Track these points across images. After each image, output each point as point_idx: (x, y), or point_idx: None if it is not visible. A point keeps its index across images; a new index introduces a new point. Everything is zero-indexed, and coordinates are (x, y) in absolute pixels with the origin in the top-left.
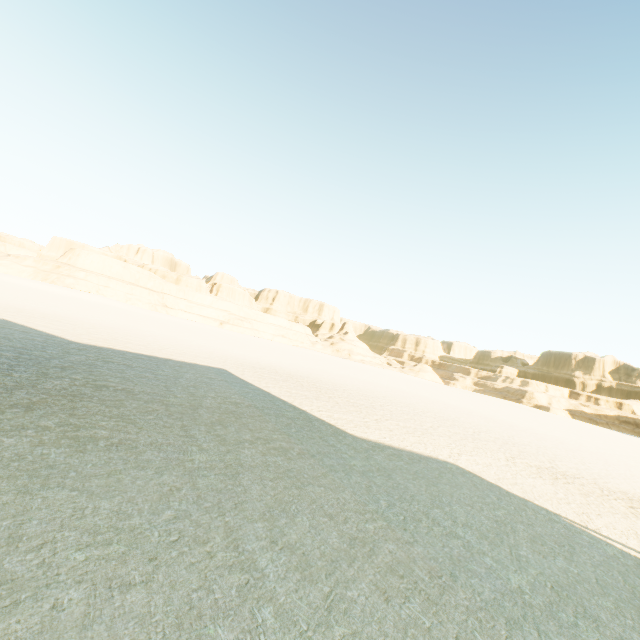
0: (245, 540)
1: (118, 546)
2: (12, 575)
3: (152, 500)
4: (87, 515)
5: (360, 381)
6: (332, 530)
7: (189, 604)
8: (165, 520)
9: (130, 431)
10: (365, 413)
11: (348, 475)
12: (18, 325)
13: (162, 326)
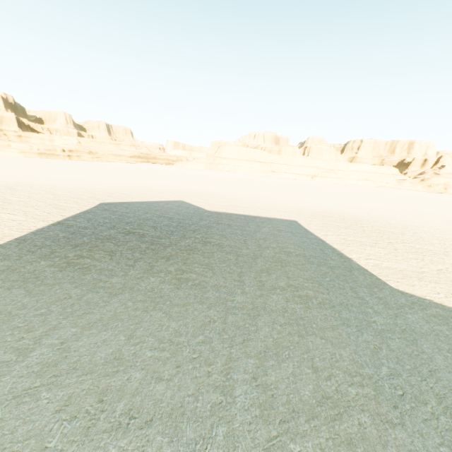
0: (235, 370)
1: (167, 353)
2: (122, 356)
3: (196, 326)
4: (163, 330)
5: (445, 220)
6: (309, 383)
7: (181, 403)
8: (196, 342)
9: (207, 275)
10: (427, 261)
11: (359, 332)
12: (186, 203)
13: (266, 188)
